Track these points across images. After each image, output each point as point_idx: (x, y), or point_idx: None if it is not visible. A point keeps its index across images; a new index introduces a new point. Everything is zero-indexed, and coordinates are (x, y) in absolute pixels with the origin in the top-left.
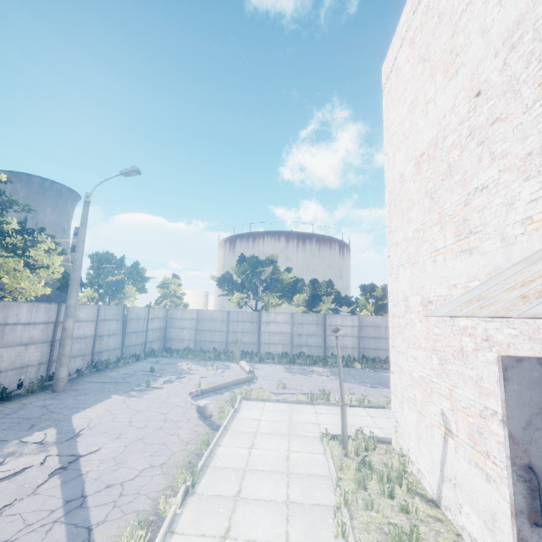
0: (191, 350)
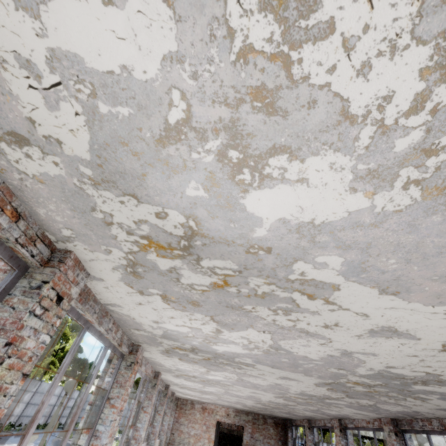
0: None
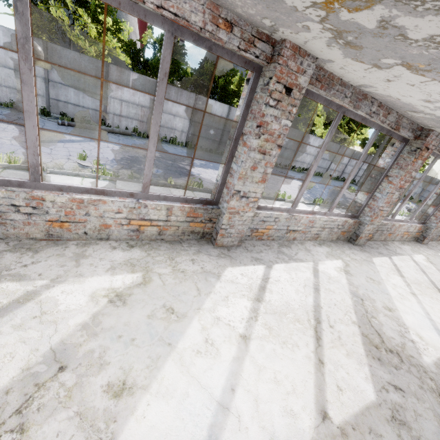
0: (413, 198)
